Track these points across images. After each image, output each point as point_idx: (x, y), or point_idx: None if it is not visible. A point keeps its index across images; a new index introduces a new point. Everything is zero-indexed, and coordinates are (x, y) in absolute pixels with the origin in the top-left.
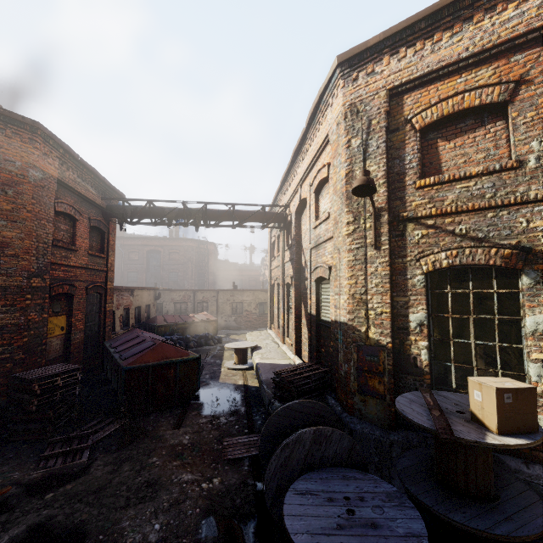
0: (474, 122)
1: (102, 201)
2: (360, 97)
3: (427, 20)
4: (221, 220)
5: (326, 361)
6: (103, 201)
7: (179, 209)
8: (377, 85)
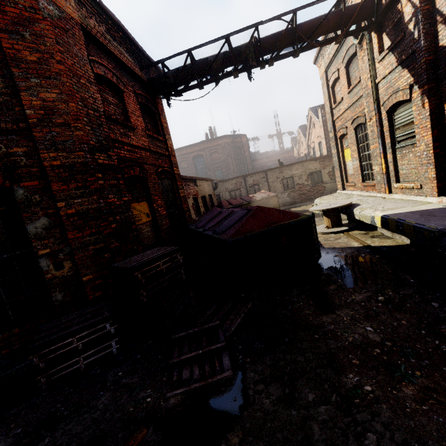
0: None
1: (141, 73)
2: None
3: None
4: (279, 47)
5: None
6: (143, 74)
7: (224, 52)
8: None
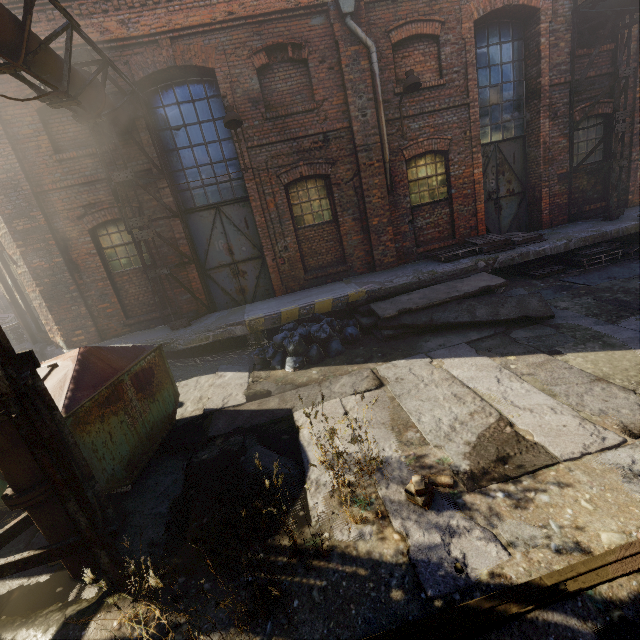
0: None
1: None
2: None
3: None
4: None
5: None
6: None
7: None
8: None
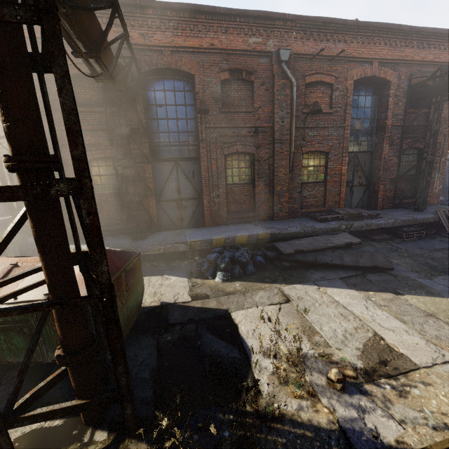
0: None
1: None
2: None
3: None
4: None
5: None
6: None
7: None
8: None
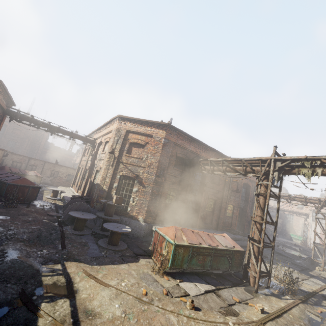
0: (140, 146)
1: (6, 107)
2: (121, 127)
3: (137, 120)
4: (65, 134)
5: (91, 196)
6: (6, 107)
7: (46, 123)
8: (125, 127)
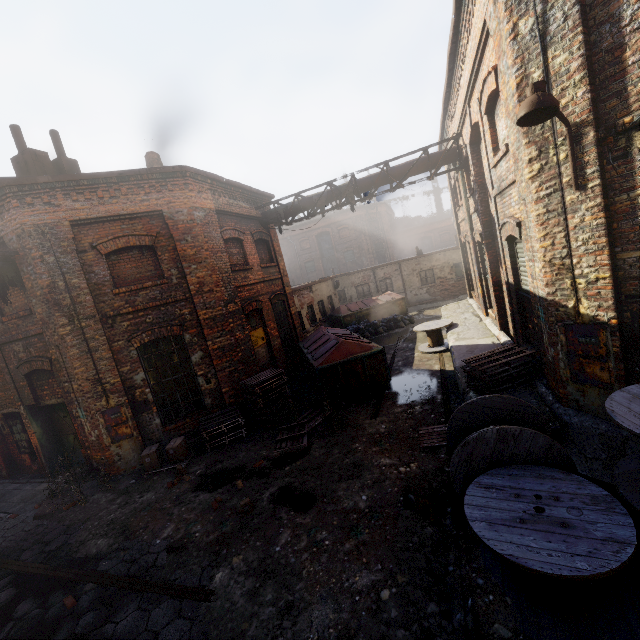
0: None
1: (256, 211)
2: None
3: None
4: (376, 187)
5: (535, 339)
6: (257, 211)
7: (327, 191)
8: None
